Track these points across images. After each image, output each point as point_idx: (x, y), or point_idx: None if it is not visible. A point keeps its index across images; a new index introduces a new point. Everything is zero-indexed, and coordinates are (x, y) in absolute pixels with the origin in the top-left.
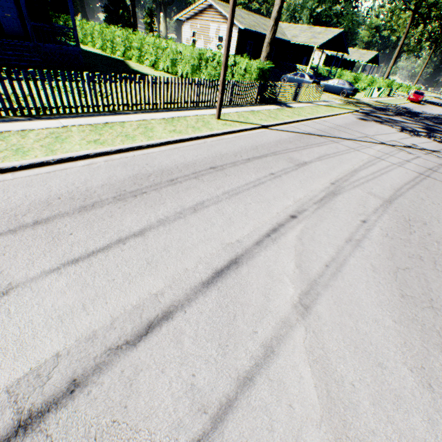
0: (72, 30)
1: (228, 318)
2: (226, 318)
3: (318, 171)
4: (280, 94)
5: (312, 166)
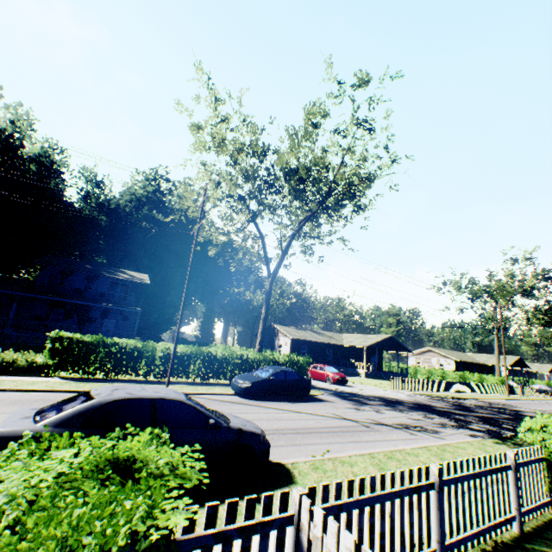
0: (406, 368)
1: None
2: None
3: None
4: (515, 390)
5: None
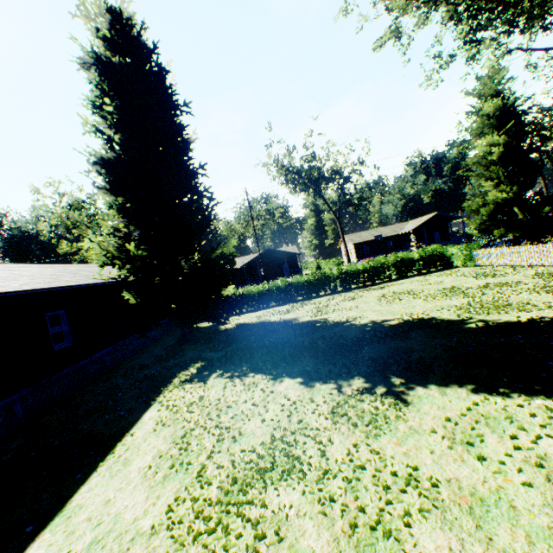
0: None
1: None
2: None
3: None
4: None
5: None
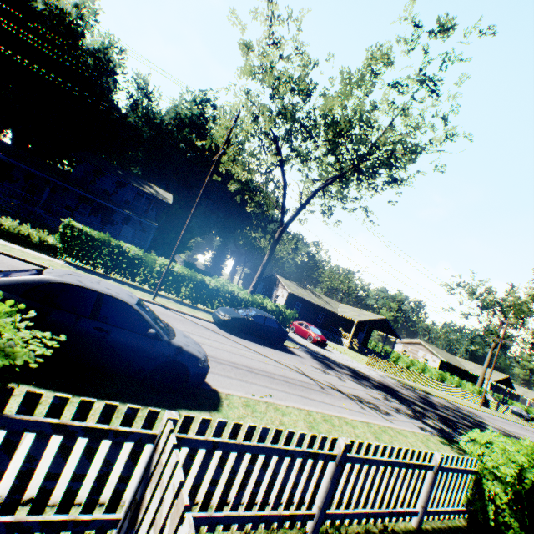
0: (390, 352)
1: (531, 438)
2: (530, 438)
3: (533, 435)
4: (489, 404)
5: (530, 433)
